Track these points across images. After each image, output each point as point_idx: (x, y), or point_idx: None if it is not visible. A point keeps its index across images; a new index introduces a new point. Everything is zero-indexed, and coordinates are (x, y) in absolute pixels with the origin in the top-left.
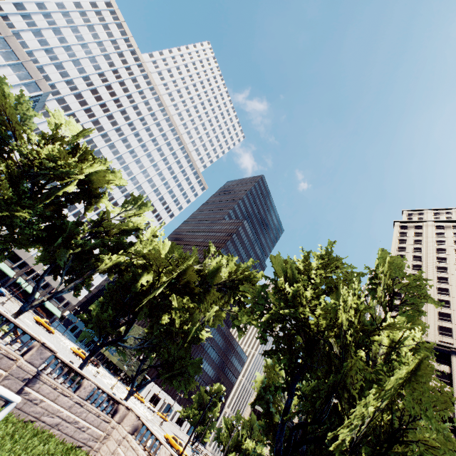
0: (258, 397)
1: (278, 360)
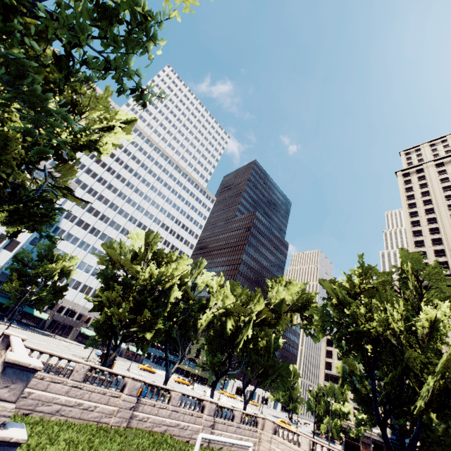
0: (344, 380)
1: (354, 357)
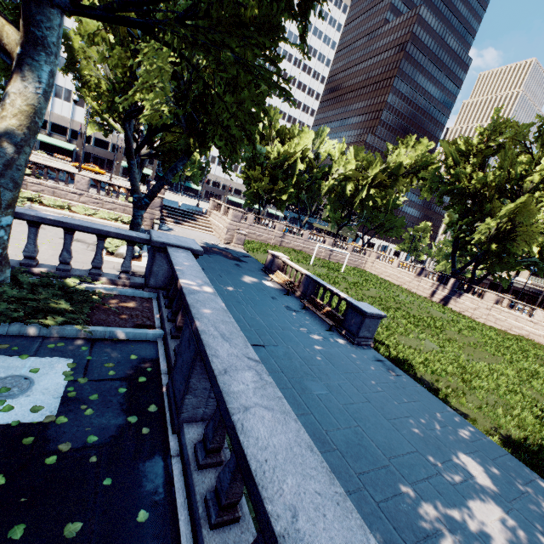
0: (448, 228)
1: (453, 210)
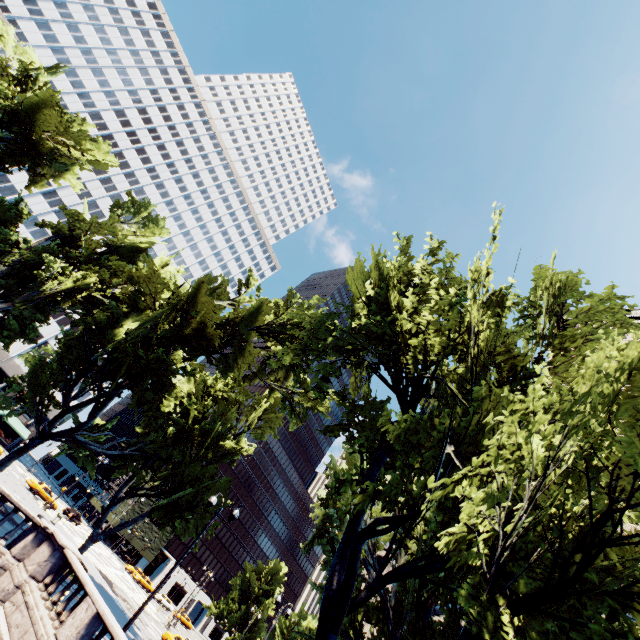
0: (319, 535)
1: (349, 437)
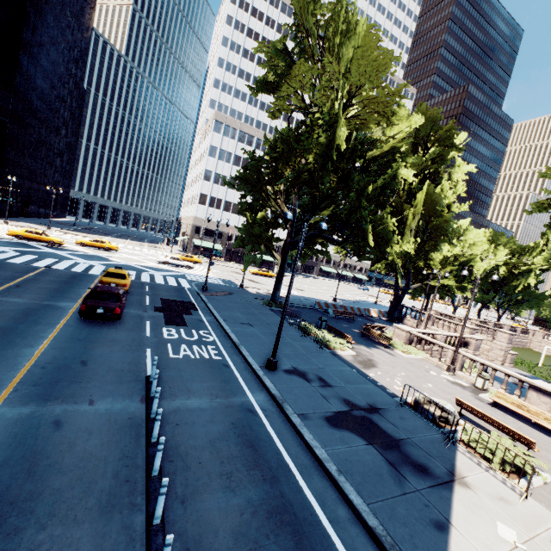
0: None
1: None
